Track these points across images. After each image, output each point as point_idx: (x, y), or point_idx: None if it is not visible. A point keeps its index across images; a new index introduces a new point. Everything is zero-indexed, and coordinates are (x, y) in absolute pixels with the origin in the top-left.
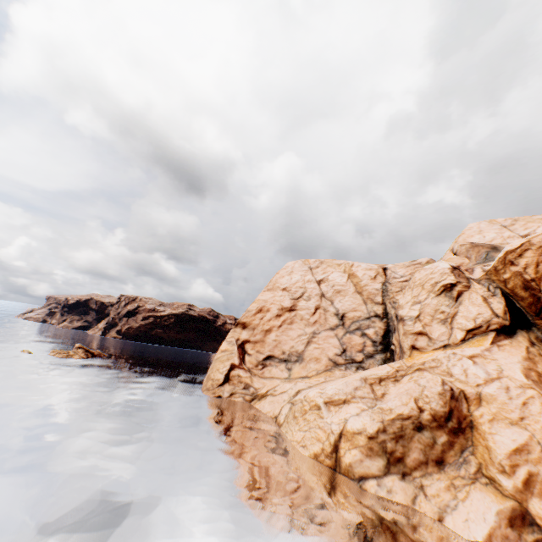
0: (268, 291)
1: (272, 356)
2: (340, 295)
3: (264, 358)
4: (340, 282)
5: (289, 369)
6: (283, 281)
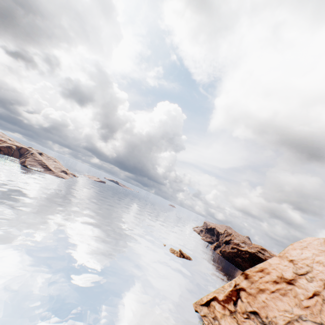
0: (278, 257)
1: (257, 313)
2: None
3: (250, 311)
4: None
5: None
6: (292, 253)
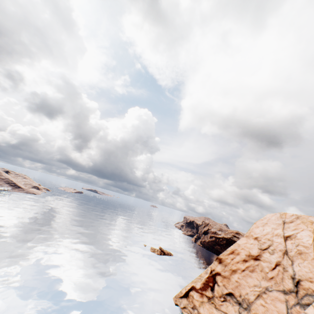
0: (245, 237)
1: (232, 294)
2: (299, 257)
3: (226, 293)
4: (304, 242)
5: (239, 313)
6: (256, 231)
